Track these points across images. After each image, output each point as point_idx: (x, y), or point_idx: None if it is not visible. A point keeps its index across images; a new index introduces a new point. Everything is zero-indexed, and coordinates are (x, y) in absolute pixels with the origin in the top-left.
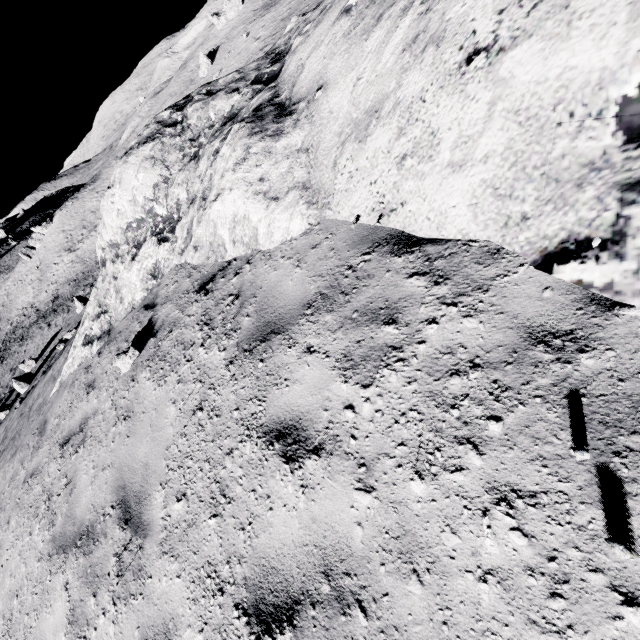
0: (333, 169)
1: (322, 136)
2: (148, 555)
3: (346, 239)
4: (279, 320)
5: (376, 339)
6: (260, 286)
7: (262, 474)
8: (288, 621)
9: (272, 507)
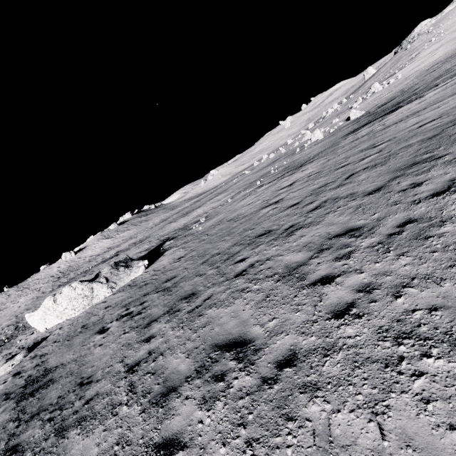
0: None
1: None
2: None
3: None
4: None
5: None
6: None
7: None
8: None
9: None
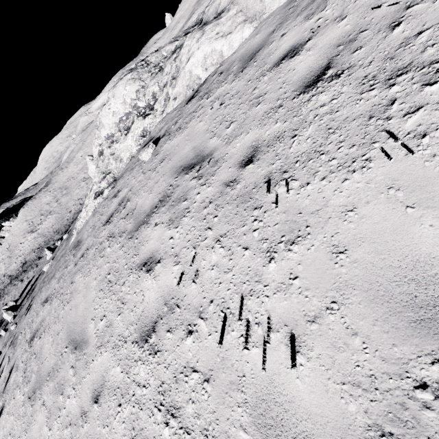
0: (261, 2)
1: (248, 1)
2: (219, 154)
3: (281, 9)
4: (257, 48)
5: (320, 1)
6: (236, 58)
7: (281, 72)
8: (327, 70)
9: (294, 69)
